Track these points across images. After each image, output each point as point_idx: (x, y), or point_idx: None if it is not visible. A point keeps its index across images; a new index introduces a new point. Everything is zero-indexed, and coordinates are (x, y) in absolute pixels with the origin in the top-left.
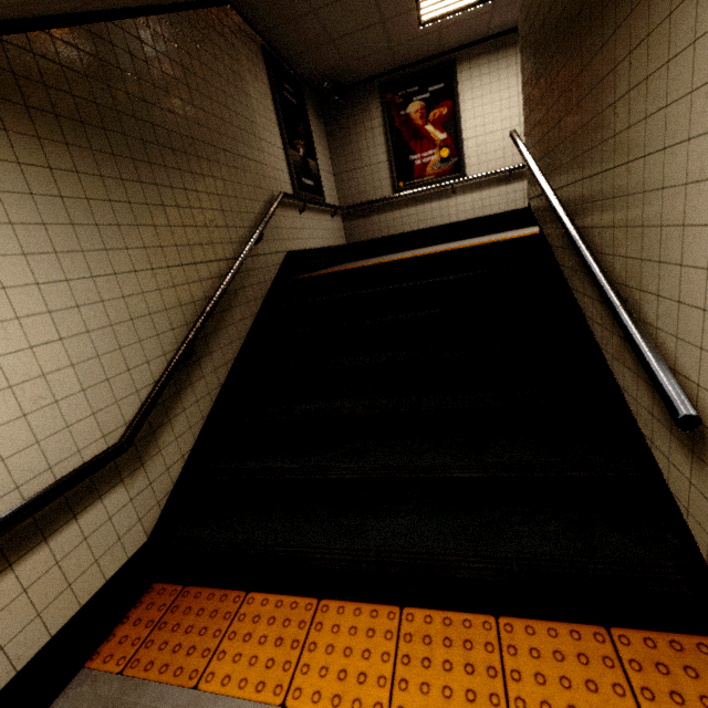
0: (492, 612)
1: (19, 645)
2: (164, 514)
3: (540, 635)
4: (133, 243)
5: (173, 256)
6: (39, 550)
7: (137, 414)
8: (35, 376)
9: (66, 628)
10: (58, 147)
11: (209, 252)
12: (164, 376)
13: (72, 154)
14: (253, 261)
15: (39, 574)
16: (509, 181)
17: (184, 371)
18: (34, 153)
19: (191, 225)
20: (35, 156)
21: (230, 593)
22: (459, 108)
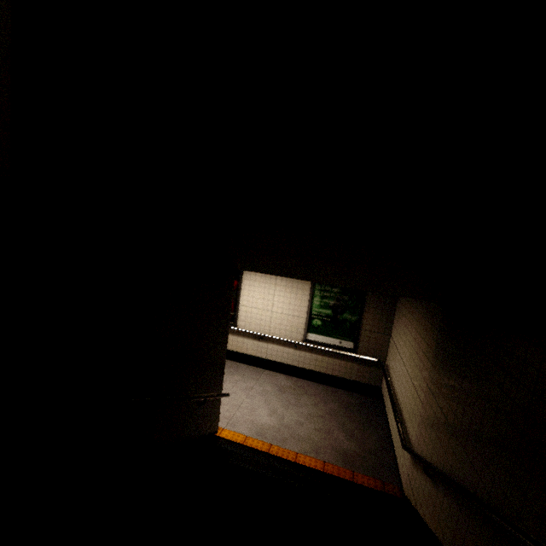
0: None
1: None
2: None
3: None
4: None
5: None
6: None
7: None
8: None
9: None
10: None
11: None
12: None
13: None
14: None
15: None
16: (260, 340)
17: None
18: None
19: None
20: None
21: None
22: (241, 287)
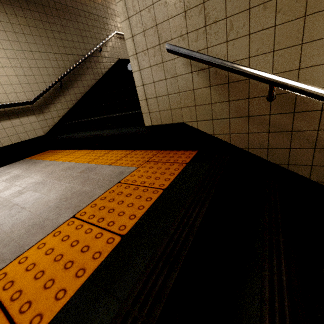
0: (113, 150)
1: (3, 141)
2: (51, 131)
3: (118, 152)
4: (38, 42)
5: (56, 49)
6: (8, 121)
7: (37, 95)
8: (4, 75)
9: (17, 144)
10: (8, 6)
11: (74, 51)
12: (48, 87)
13: (14, 9)
14: (98, 59)
15: (8, 127)
16: None
17: (60, 90)
18: (0, 8)
19: (65, 39)
20: (1, 9)
21: (62, 150)
22: None
